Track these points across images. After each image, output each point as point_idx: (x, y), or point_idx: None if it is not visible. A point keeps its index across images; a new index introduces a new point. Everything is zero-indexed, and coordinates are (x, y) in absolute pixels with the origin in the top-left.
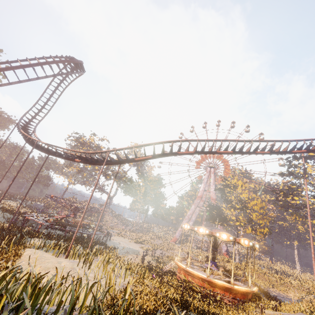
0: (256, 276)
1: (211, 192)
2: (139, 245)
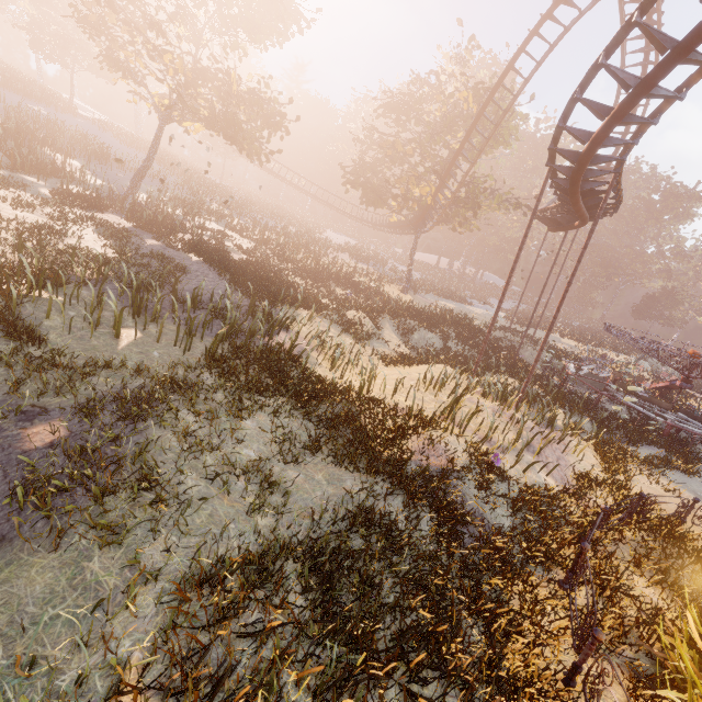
0: None
1: None
2: None
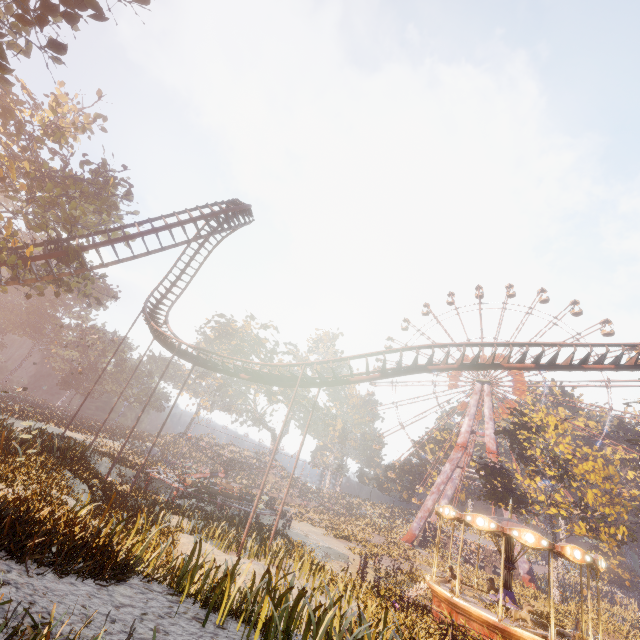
0: (605, 639)
1: (487, 437)
2: (344, 544)
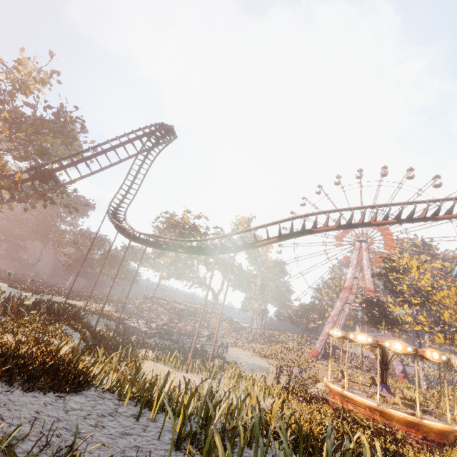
0: None
1: (367, 280)
2: (266, 361)
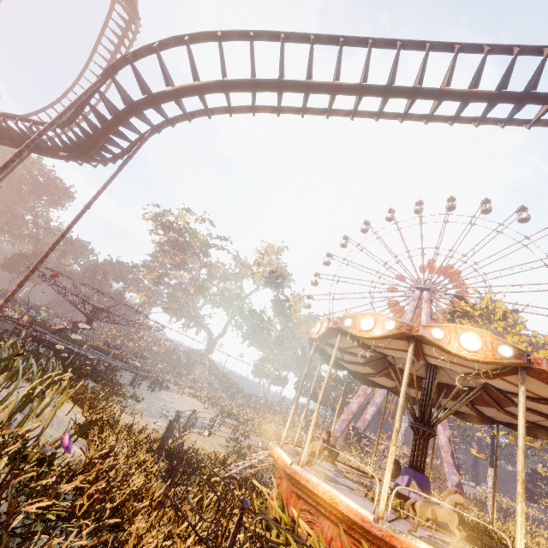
0: None
1: None
2: (225, 420)
